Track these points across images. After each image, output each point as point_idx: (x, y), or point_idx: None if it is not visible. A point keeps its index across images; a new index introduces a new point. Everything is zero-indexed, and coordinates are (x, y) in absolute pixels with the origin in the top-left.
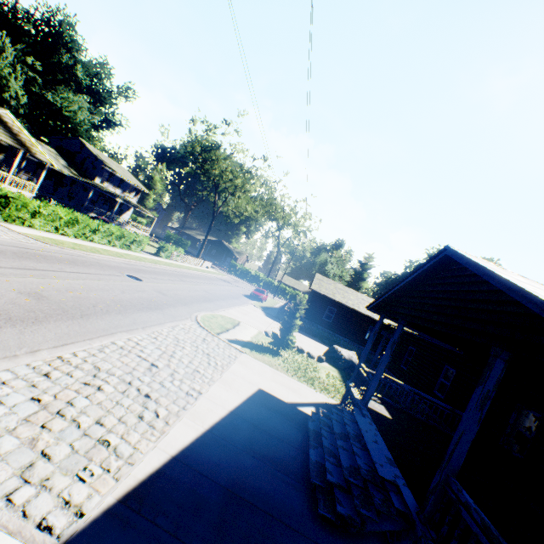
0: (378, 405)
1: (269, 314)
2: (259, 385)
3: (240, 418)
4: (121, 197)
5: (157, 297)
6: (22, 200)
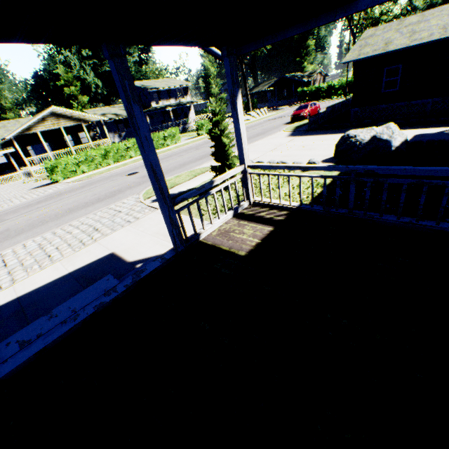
0: (259, 229)
1: (298, 131)
2: (117, 248)
3: (16, 304)
4: (174, 105)
5: (131, 184)
6: (62, 161)
